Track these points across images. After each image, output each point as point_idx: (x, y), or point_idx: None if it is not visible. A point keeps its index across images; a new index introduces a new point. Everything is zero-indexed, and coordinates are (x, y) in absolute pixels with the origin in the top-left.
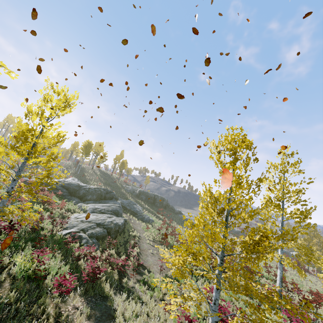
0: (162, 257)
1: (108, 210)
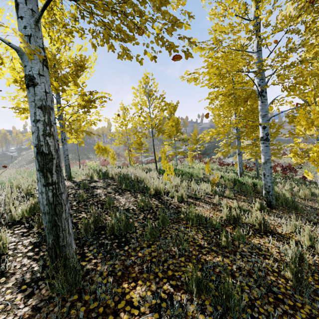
0: (284, 164)
1: (233, 154)
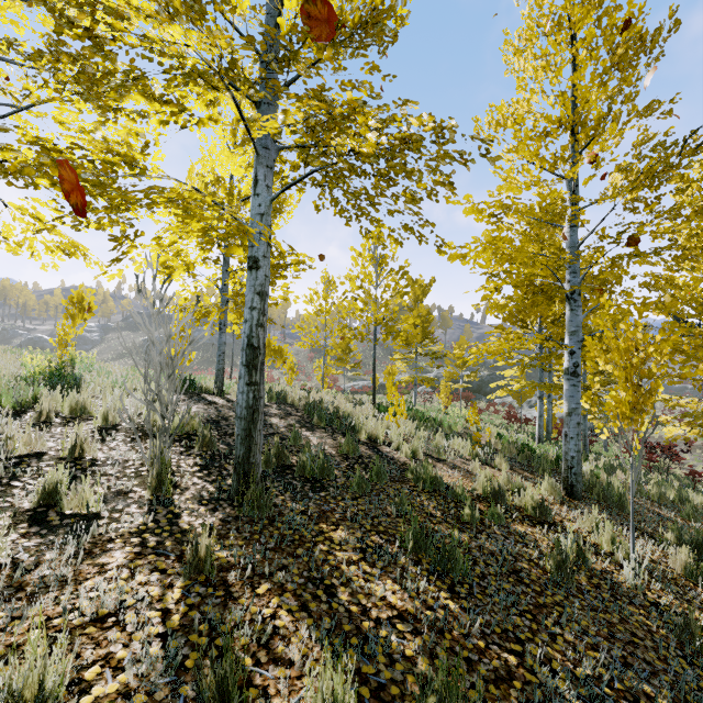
0: (659, 440)
1: None
